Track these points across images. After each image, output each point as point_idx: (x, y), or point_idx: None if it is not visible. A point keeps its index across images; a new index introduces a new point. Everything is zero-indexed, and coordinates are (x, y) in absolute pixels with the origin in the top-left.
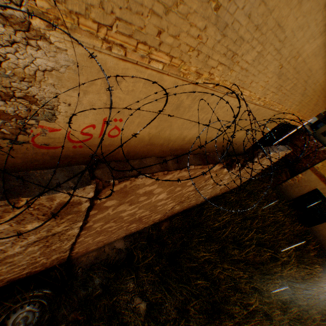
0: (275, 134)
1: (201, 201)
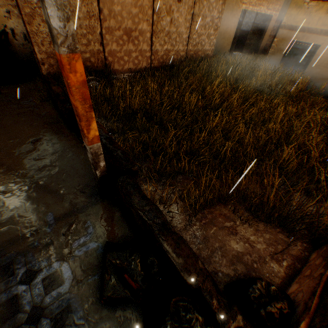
0: (255, 34)
1: (180, 56)
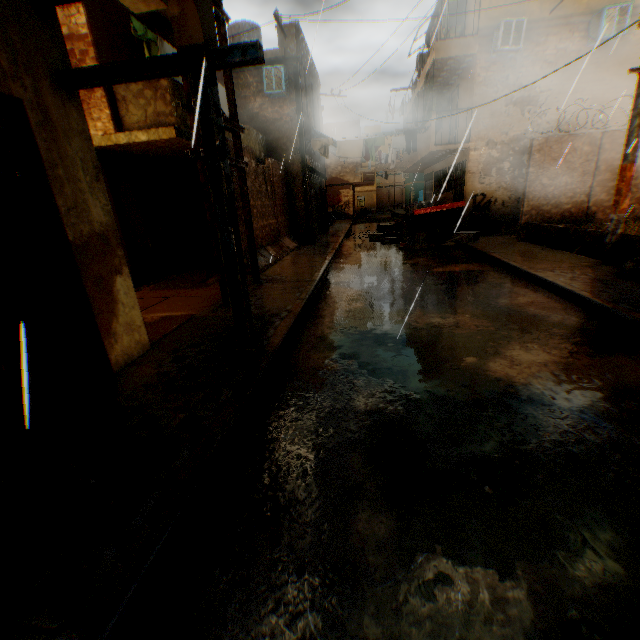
0: None
1: None
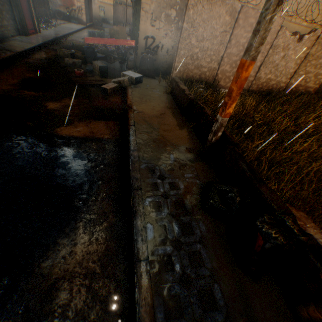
0: None
1: (279, 86)
